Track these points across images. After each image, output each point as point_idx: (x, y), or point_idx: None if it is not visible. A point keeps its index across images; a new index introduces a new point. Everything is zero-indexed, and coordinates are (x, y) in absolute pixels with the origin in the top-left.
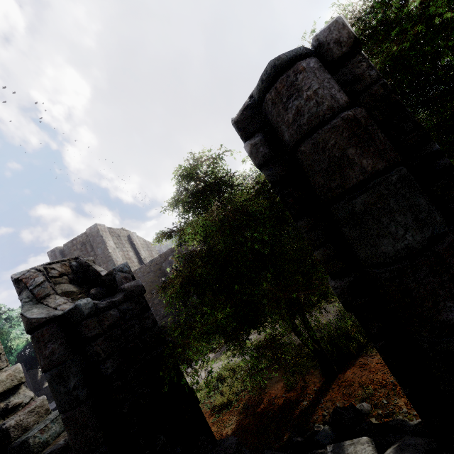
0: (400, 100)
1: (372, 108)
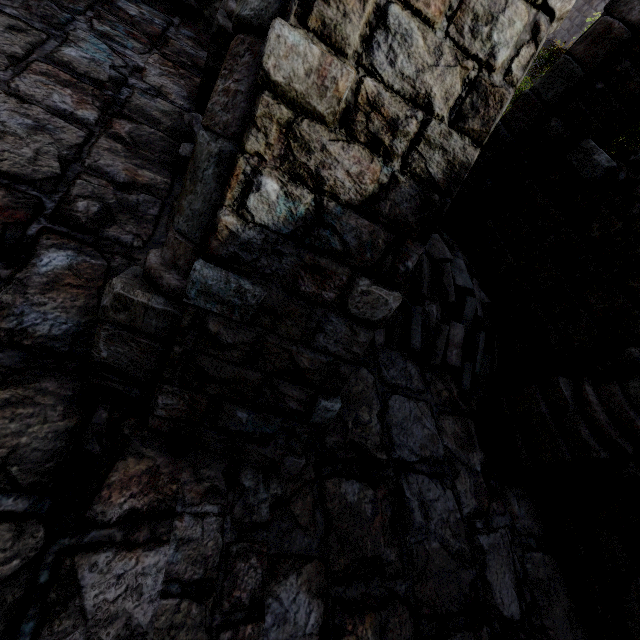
0: (635, 53)
1: (632, 42)
